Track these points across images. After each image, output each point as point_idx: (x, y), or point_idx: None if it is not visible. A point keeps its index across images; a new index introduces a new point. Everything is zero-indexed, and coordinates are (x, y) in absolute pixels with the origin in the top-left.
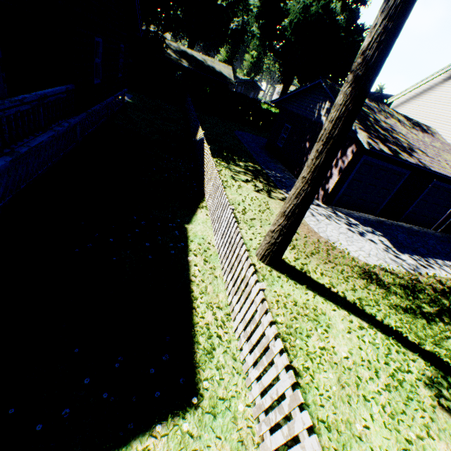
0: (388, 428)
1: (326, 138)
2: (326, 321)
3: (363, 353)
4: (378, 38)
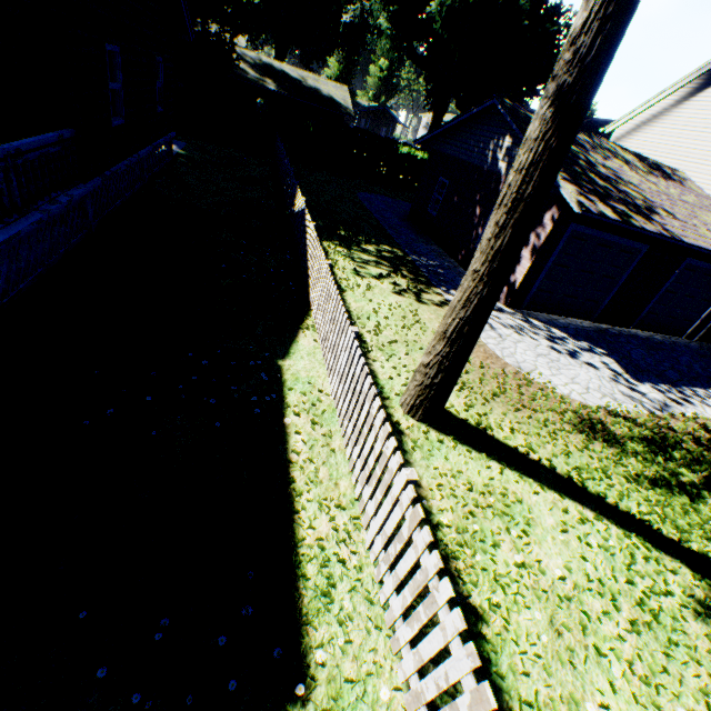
0: (641, 704)
1: (512, 201)
2: (524, 515)
3: (589, 567)
4: (601, 11)
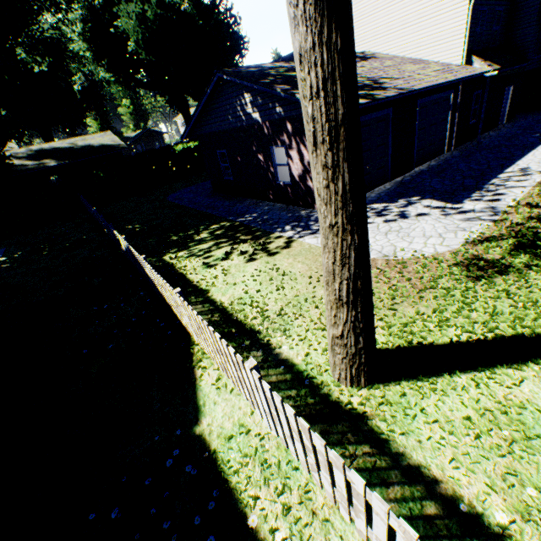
0: None
1: (328, 132)
2: None
3: None
4: None
